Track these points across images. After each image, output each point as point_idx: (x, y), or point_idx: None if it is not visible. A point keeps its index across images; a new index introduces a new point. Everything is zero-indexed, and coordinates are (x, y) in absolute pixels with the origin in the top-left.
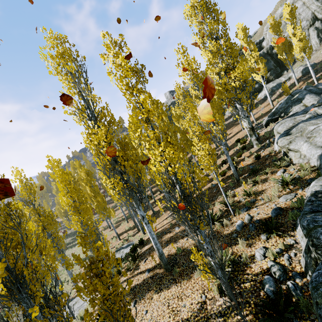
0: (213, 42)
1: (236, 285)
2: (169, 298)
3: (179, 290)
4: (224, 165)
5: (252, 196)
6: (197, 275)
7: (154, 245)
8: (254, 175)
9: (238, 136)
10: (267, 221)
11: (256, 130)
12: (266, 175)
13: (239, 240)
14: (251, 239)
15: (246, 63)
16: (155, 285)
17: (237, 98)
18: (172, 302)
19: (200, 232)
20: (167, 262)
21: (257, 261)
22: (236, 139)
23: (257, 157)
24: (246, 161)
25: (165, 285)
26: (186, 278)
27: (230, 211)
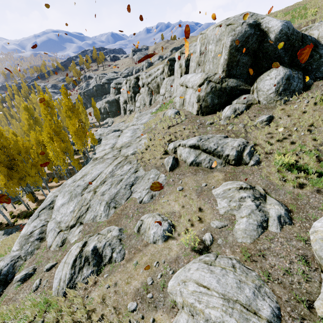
0: None
1: None
2: None
3: None
4: None
5: None
6: None
7: None
8: None
9: None
10: None
11: None
12: None
13: None
14: None
15: None
16: None
17: None
18: None
19: None
20: None
21: None
22: None
23: None
24: None
25: None
26: None
27: None
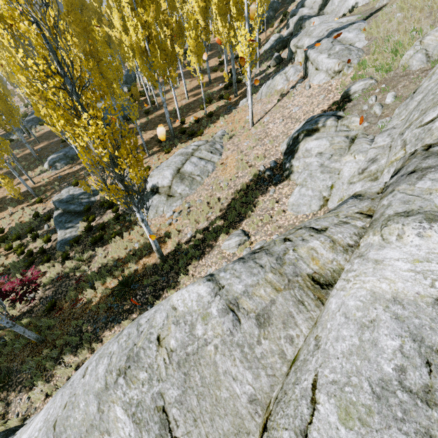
0: None
1: None
2: None
3: None
4: None
5: None
6: None
7: None
8: None
9: None
10: None
11: None
12: None
13: None
14: None
15: None
16: None
17: None
18: None
19: None
20: None
21: None
22: None
23: None
24: None
25: None
26: None
27: None
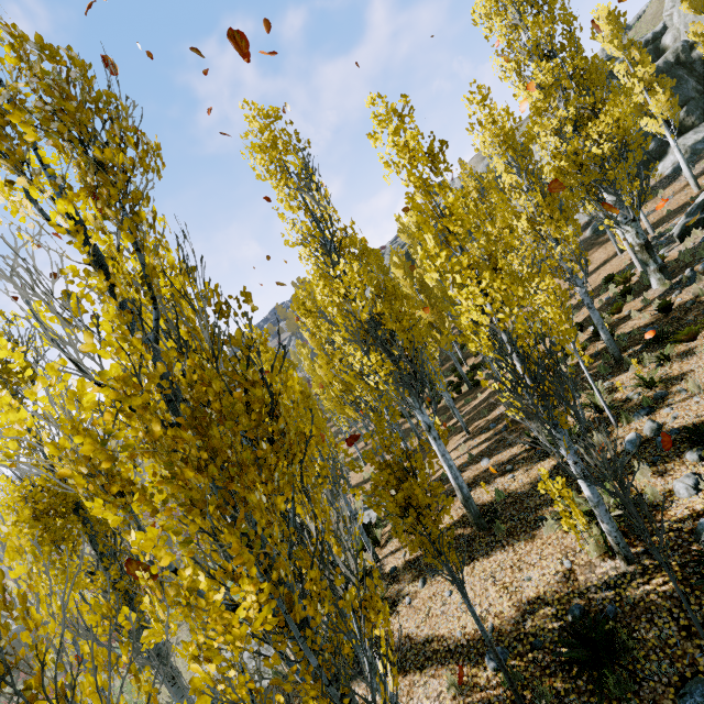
0: (544, 63)
1: (635, 540)
2: (494, 570)
3: (513, 557)
4: (579, 334)
5: (657, 387)
6: (549, 531)
7: (452, 479)
8: (658, 345)
9: (607, 270)
10: (700, 424)
11: (656, 251)
12: (691, 342)
13: (635, 464)
14: (662, 464)
15: (627, 99)
16: (458, 553)
17: (607, 181)
18: (502, 576)
19: (572, 416)
20: (480, 513)
21: (681, 499)
22: (605, 276)
23: (663, 307)
24: (636, 319)
25: (480, 551)
26: (524, 539)
27: (607, 420)
